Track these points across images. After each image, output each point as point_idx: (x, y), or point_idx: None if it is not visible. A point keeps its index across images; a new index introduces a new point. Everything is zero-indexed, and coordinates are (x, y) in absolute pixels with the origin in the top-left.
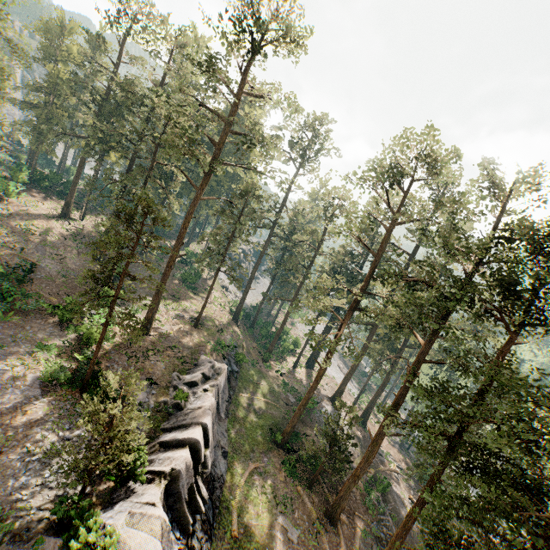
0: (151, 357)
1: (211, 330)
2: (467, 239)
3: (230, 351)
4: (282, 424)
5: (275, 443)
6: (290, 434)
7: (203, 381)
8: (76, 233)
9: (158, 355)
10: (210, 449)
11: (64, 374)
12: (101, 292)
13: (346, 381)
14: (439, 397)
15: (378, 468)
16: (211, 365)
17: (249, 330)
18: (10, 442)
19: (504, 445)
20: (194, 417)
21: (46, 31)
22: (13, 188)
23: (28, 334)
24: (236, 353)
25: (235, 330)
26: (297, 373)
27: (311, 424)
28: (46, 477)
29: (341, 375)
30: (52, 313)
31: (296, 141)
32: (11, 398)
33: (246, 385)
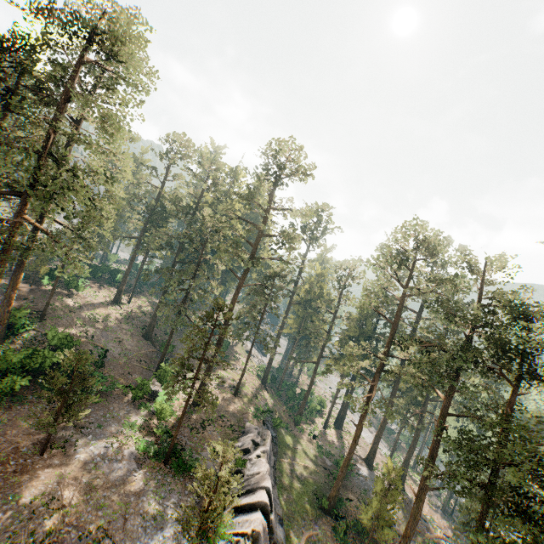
0: (208, 428)
1: (248, 397)
2: (463, 310)
3: (267, 416)
4: (324, 489)
5: (322, 509)
6: (336, 498)
7: (253, 448)
8: (127, 316)
9: (212, 425)
10: (273, 514)
11: (153, 447)
12: (161, 370)
13: (378, 440)
14: (467, 447)
15: (425, 535)
16: (257, 432)
17: (277, 393)
18: (129, 509)
19: (524, 483)
20: (257, 482)
21: (108, 162)
22: (80, 284)
23: (113, 414)
24: (273, 418)
25: (265, 394)
26: (328, 435)
27: (351, 488)
28: (161, 539)
29: (369, 434)
30: (125, 392)
31: (306, 225)
32: (118, 471)
33: (285, 450)
